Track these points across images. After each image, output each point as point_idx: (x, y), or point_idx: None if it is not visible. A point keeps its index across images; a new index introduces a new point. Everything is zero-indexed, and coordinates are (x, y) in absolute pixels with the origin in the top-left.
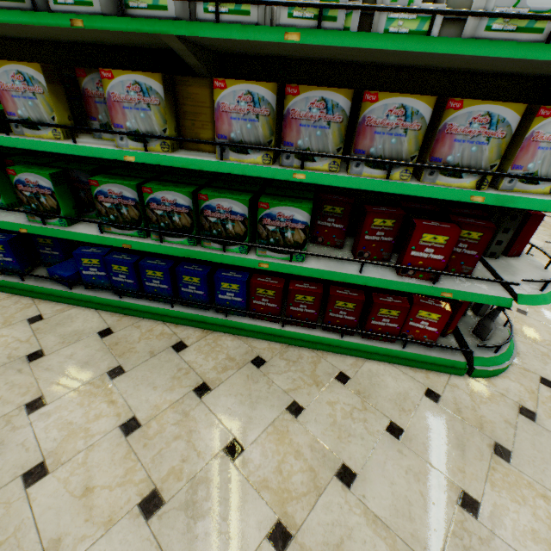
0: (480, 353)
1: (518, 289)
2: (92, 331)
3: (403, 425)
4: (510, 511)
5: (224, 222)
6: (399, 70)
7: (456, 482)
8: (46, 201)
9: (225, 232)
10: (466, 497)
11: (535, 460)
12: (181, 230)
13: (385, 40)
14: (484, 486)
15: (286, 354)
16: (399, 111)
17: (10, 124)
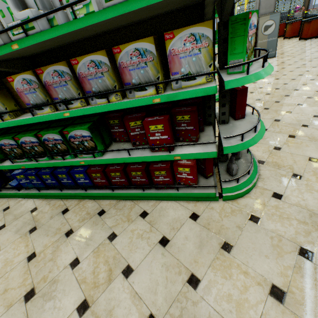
0: (227, 185)
1: (226, 143)
2: (28, 210)
3: (170, 238)
4: (219, 284)
5: (56, 145)
6: (114, 32)
7: (190, 269)
8: None
9: (59, 150)
10: (193, 277)
11: (248, 249)
12: (42, 153)
13: (53, 32)
14: (207, 270)
15: (117, 205)
16: (92, 64)
17: None
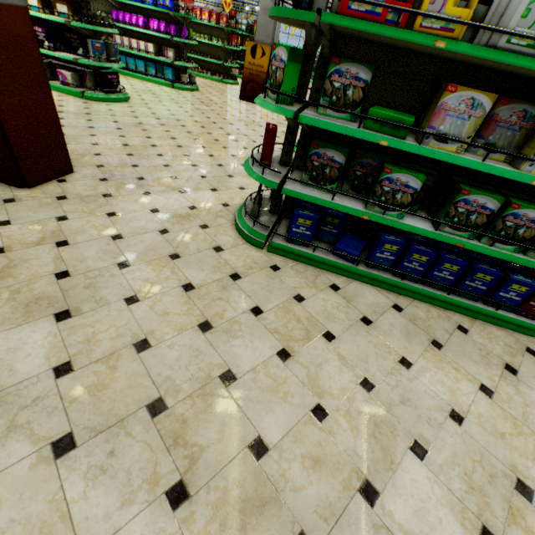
0: None
1: None
2: (386, 305)
3: None
4: None
5: None
6: None
7: None
8: (400, 197)
9: None
10: None
11: None
12: (516, 240)
13: None
14: None
15: None
16: None
17: (422, 135)
